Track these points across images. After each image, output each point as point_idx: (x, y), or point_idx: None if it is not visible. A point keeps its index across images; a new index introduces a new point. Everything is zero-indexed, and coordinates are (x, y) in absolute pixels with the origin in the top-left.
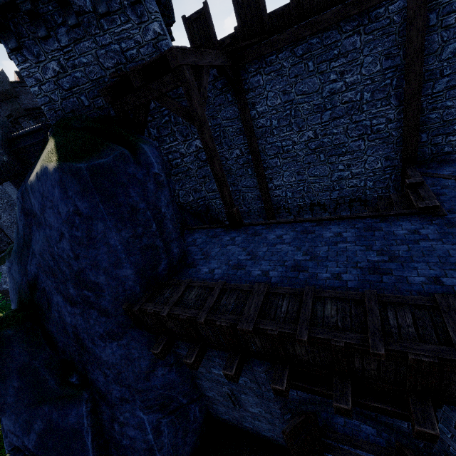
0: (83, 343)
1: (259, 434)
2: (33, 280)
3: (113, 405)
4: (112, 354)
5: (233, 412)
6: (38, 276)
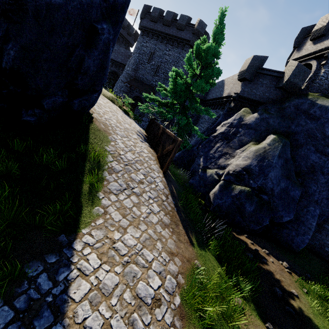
0: (314, 170)
1: (328, 256)
2: (290, 132)
3: (311, 201)
4: (326, 182)
5: (328, 240)
6: (297, 133)
